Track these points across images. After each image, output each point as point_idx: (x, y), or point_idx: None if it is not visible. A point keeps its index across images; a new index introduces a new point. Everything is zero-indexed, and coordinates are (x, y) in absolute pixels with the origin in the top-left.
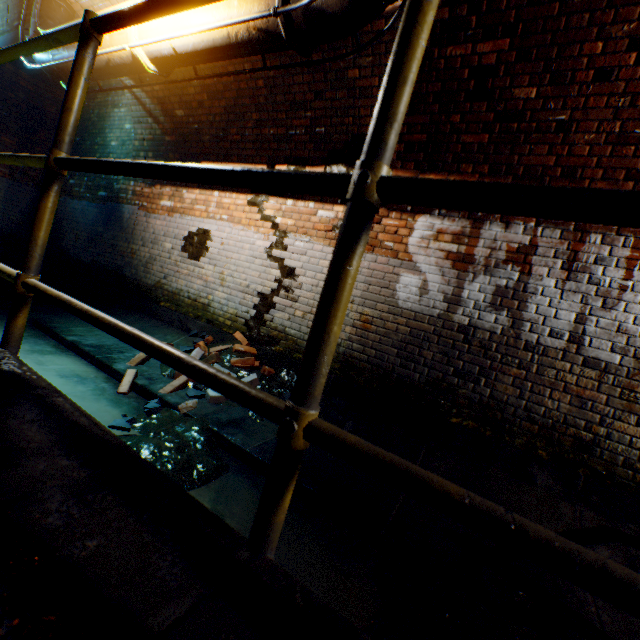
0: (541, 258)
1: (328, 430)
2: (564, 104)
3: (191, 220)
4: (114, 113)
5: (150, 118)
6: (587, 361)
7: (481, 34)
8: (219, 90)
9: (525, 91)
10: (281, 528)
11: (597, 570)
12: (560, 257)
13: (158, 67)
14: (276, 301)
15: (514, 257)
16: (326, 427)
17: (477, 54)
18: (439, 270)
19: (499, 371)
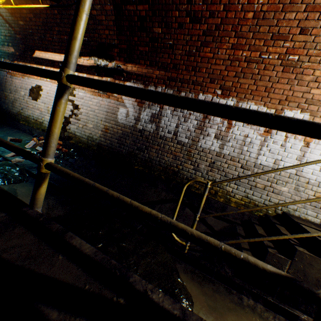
0: None
1: None
2: (171, 37)
3: (33, 80)
4: None
5: (7, 24)
6: (178, 142)
7: (138, 1)
8: (38, 13)
9: (157, 29)
10: None
11: None
12: None
13: None
14: (71, 120)
15: None
16: None
17: (138, 10)
18: (133, 106)
19: (151, 147)
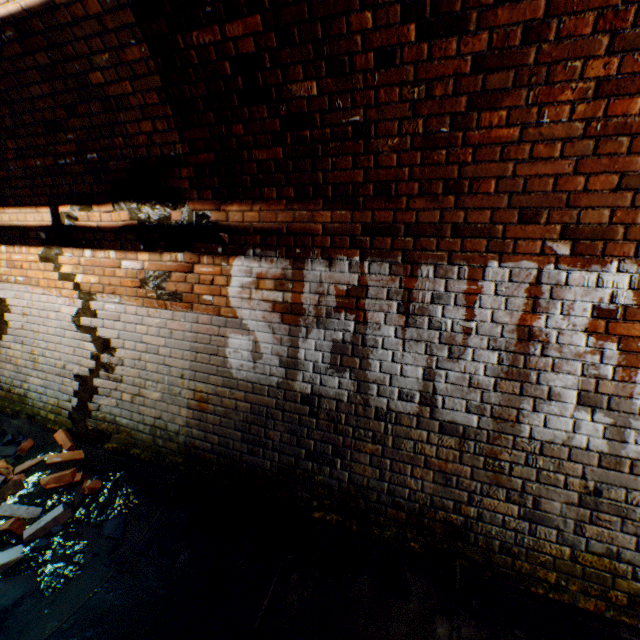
0: (375, 301)
1: None
2: (354, 100)
3: None
4: None
5: None
6: (444, 426)
7: (223, 10)
8: None
9: (304, 86)
10: None
11: None
12: (395, 298)
13: None
14: (98, 384)
15: (346, 302)
16: None
17: (230, 39)
18: (269, 326)
19: (354, 448)
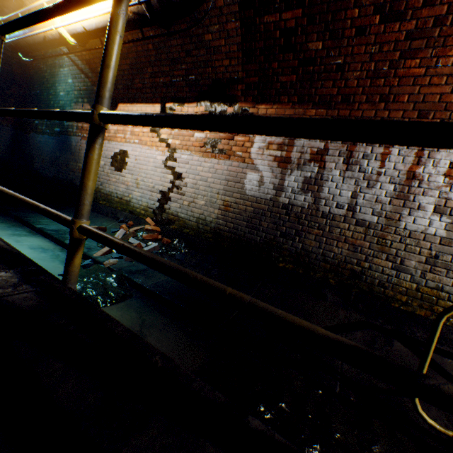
0: (331, 157)
1: (86, 227)
2: (339, 52)
3: (115, 144)
4: (60, 72)
5: (83, 74)
6: (358, 222)
7: (284, 6)
8: (124, 53)
9: (315, 44)
10: (75, 274)
11: (151, 259)
12: (342, 156)
13: (77, 40)
14: (171, 196)
15: (315, 157)
16: (86, 226)
17: (283, 20)
18: (270, 169)
19: (307, 232)
